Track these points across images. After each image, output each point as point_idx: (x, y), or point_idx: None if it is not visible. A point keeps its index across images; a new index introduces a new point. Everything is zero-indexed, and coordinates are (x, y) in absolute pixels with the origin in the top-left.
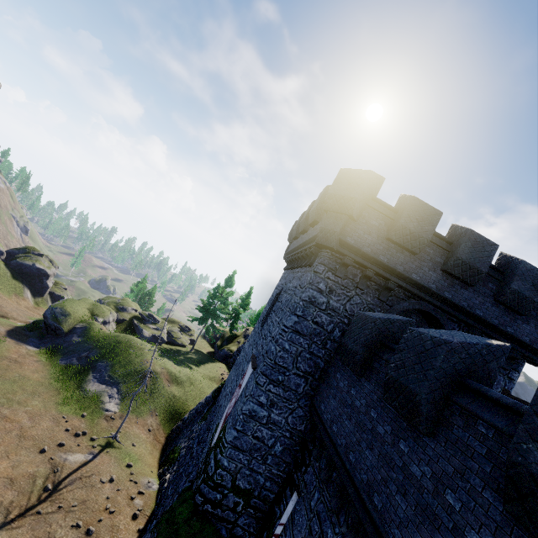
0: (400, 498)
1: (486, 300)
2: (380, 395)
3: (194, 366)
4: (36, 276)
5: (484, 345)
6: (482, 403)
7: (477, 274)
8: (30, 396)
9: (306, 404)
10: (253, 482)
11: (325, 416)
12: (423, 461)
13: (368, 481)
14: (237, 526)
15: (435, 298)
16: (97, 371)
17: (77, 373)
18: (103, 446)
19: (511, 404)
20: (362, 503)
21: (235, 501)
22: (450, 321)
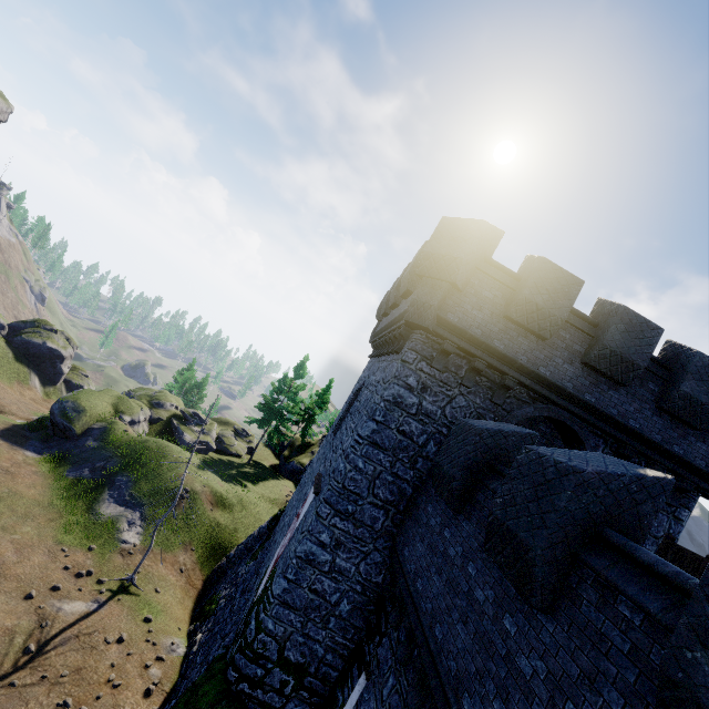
0: (500, 706)
1: (644, 407)
2: (482, 542)
3: (250, 484)
4: (47, 358)
5: (634, 476)
6: (626, 569)
7: (631, 369)
8: (21, 519)
9: (385, 546)
10: (308, 653)
11: (409, 566)
12: (535, 651)
13: (457, 672)
14: None
15: (572, 402)
16: (115, 488)
17: (89, 490)
18: (114, 592)
19: (671, 575)
20: (448, 704)
21: (283, 679)
22: (593, 435)
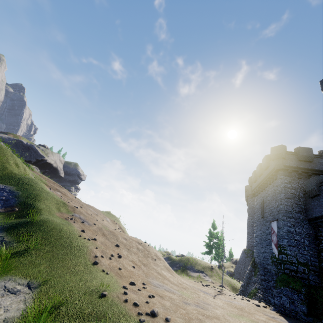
0: None
1: None
2: None
3: None
4: None
5: None
6: None
7: None
8: None
9: (306, 223)
10: (305, 259)
11: (317, 215)
12: None
13: None
14: (310, 280)
15: None
16: (189, 269)
17: (181, 272)
18: (220, 289)
19: None
20: None
21: (303, 268)
22: None
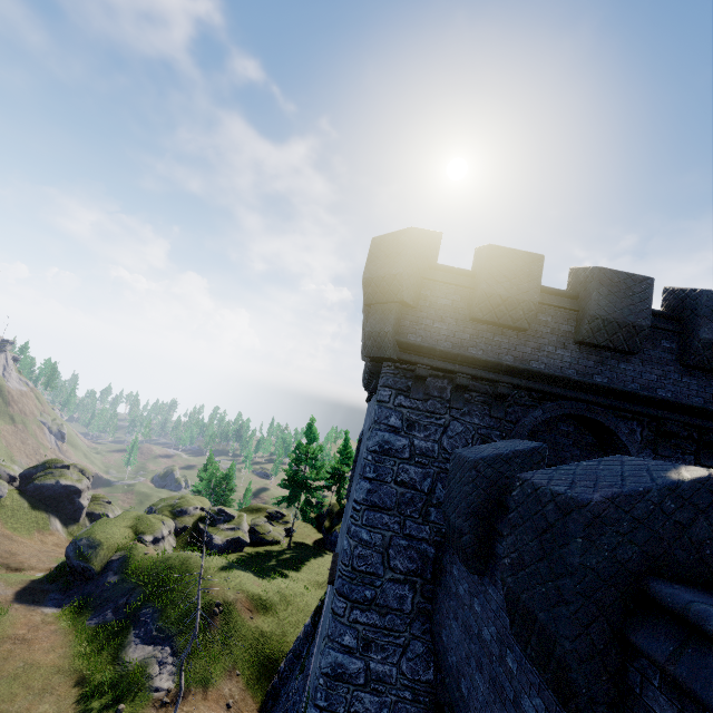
0: None
1: (668, 370)
2: None
3: (293, 572)
4: (64, 496)
5: (664, 488)
6: (701, 657)
7: (635, 333)
8: (37, 697)
9: (424, 630)
10: None
11: (449, 658)
12: None
13: None
14: None
15: (583, 390)
16: (140, 625)
17: (113, 635)
18: None
19: None
20: None
21: None
22: (623, 420)
